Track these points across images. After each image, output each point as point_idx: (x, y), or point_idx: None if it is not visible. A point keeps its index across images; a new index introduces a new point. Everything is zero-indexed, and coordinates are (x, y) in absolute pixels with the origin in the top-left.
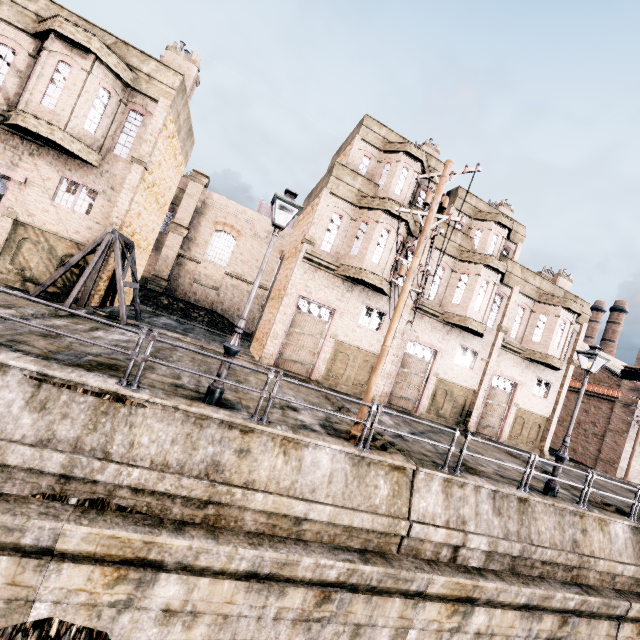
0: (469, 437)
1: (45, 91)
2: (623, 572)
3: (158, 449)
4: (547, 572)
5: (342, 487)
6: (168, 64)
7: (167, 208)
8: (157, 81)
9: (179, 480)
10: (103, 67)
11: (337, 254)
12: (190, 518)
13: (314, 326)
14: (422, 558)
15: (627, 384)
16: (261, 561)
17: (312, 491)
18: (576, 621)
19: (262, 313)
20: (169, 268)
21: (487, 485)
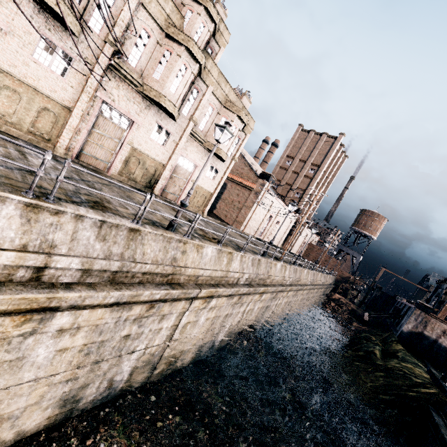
0: (68, 164)
1: None
2: (203, 274)
3: None
4: (147, 279)
5: None
6: None
7: None
8: None
9: None
10: None
11: None
12: None
13: None
14: None
15: (260, 181)
16: None
17: None
18: (161, 305)
19: None
20: None
21: (91, 215)
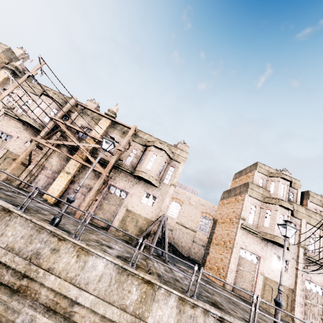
0: None
1: (148, 163)
2: None
3: None
4: None
5: None
6: (179, 148)
7: None
8: (180, 156)
9: None
10: (166, 154)
11: (256, 225)
12: None
13: (250, 266)
14: None
15: None
16: None
17: None
18: None
19: (207, 250)
20: None
21: None
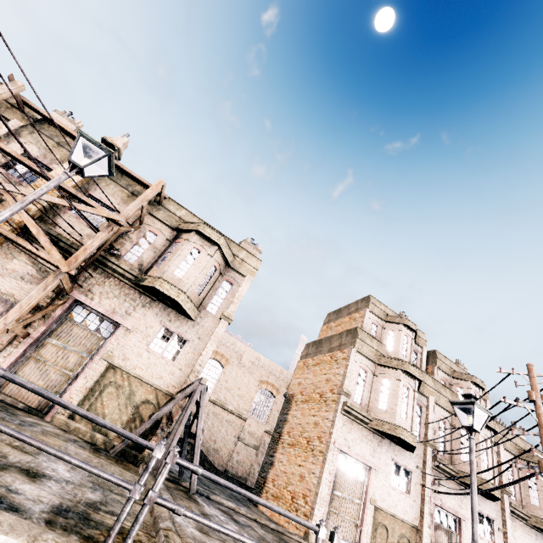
0: None
1: (178, 265)
2: None
3: None
4: None
5: None
6: None
7: None
8: (246, 263)
9: None
10: (219, 253)
11: (366, 406)
12: None
13: (353, 487)
14: None
15: None
16: None
17: None
18: None
19: (271, 458)
20: None
21: None
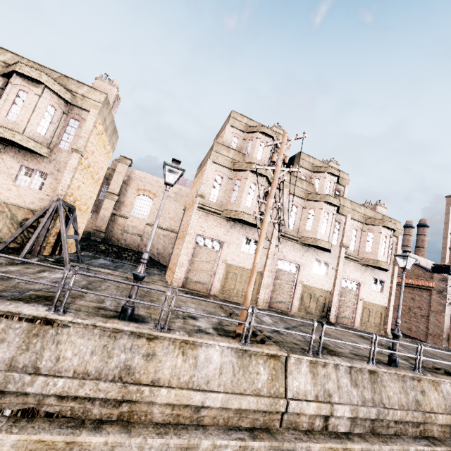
0: (324, 326)
1: (9, 109)
2: None
3: (80, 360)
4: (400, 430)
5: (231, 376)
6: (97, 88)
7: (101, 182)
8: (88, 98)
9: (97, 385)
10: (50, 92)
11: (221, 203)
12: (107, 416)
13: (209, 255)
14: (300, 429)
15: (437, 276)
16: (167, 448)
17: (207, 382)
18: None
19: (173, 249)
20: (105, 224)
21: (343, 363)
